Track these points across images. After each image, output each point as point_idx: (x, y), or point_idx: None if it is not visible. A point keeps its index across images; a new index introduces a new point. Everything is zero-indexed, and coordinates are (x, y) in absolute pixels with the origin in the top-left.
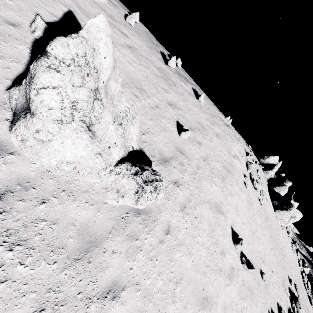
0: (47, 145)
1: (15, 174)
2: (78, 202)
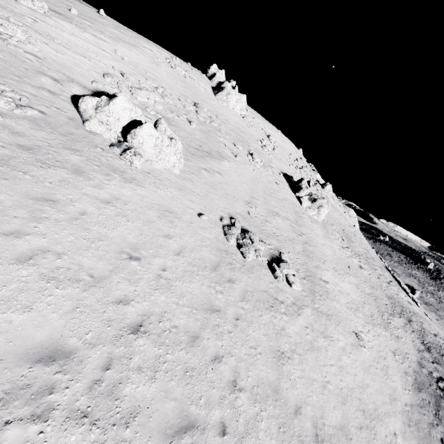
0: None
1: None
2: None
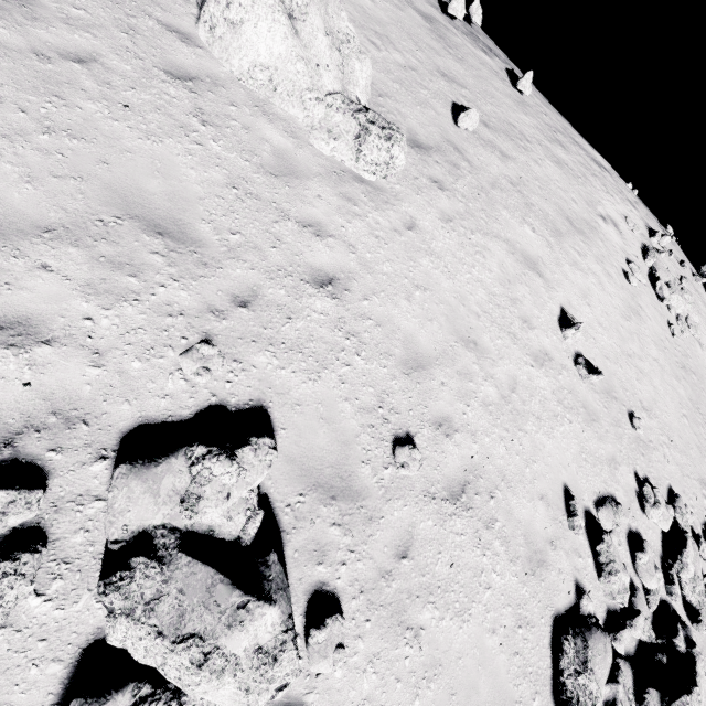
0: (238, 31)
1: (204, 68)
2: (275, 126)
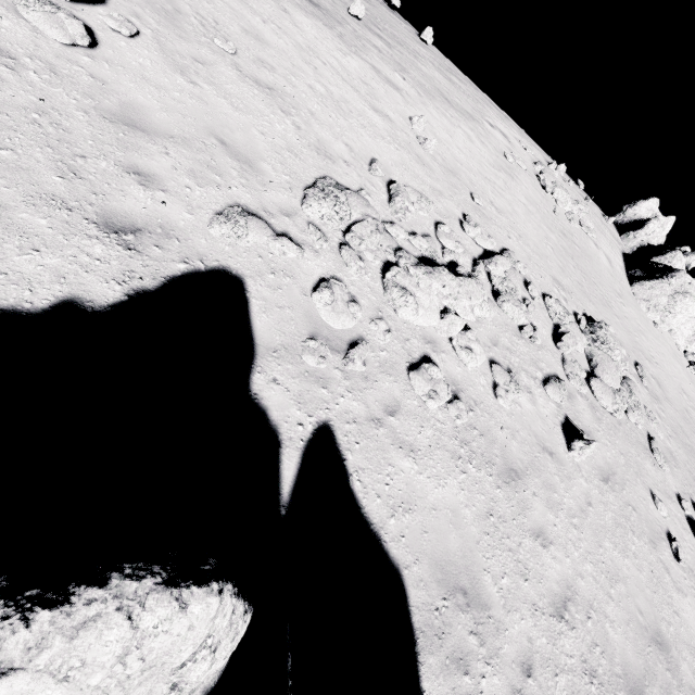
0: None
1: None
2: None
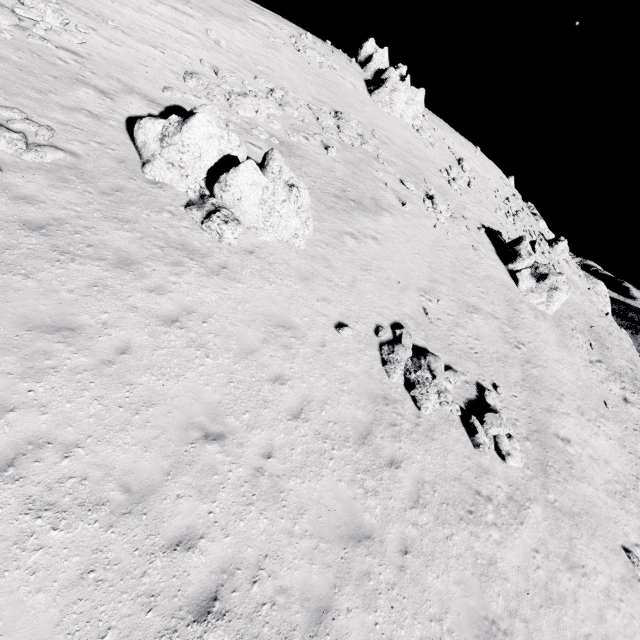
0: None
1: None
2: None
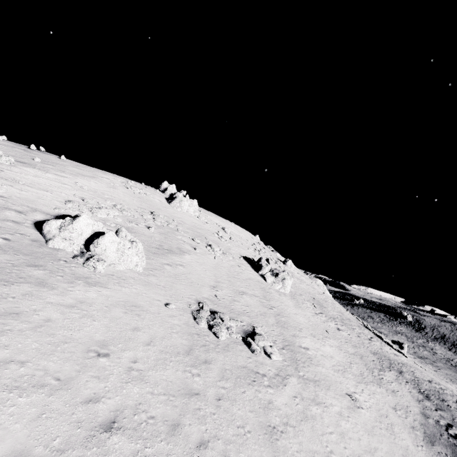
0: None
1: None
2: None
